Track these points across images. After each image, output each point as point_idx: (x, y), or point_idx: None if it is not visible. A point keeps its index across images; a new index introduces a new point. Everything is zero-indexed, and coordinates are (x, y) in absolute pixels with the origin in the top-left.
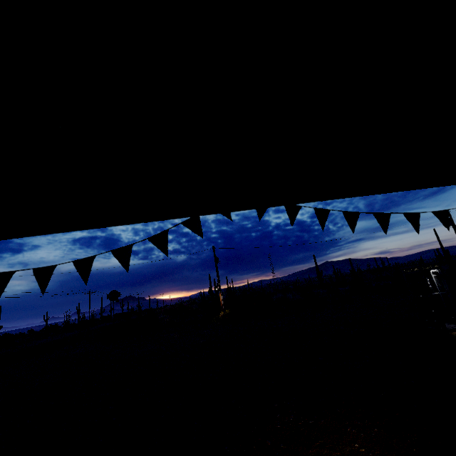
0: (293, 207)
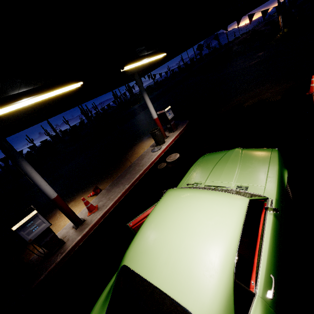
0: (251, 15)
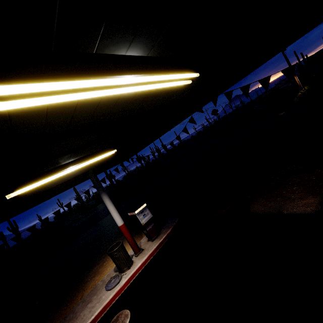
0: (229, 93)
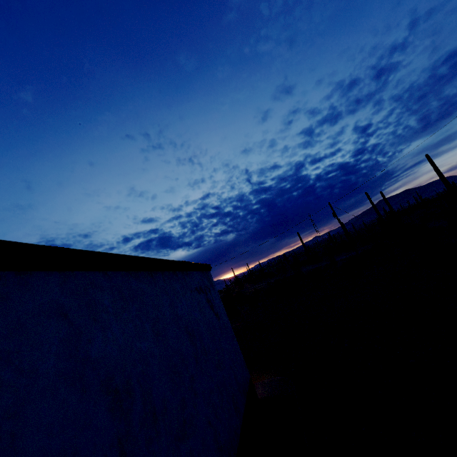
0: None
